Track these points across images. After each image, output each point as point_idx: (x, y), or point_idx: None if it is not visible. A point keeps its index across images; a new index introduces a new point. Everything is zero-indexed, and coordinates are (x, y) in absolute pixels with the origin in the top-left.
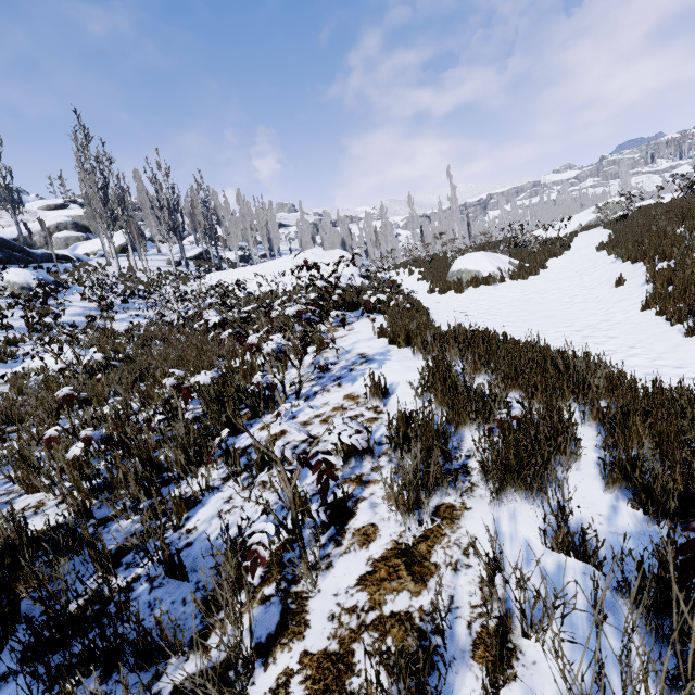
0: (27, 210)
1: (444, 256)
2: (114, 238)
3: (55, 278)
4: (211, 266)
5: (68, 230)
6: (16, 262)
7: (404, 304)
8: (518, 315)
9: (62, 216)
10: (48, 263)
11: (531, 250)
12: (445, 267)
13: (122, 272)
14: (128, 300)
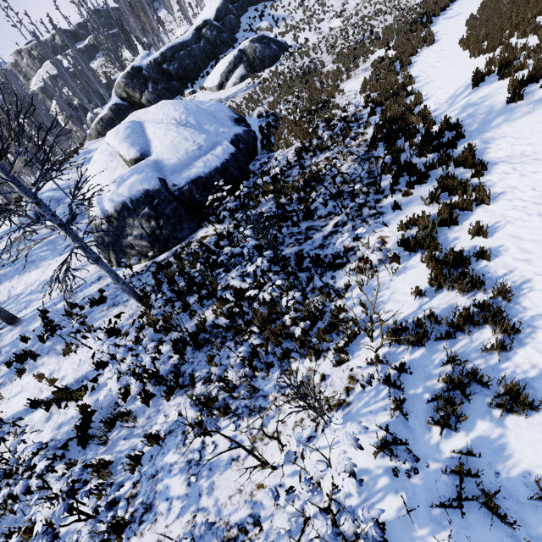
0: None
1: None
2: None
3: None
4: None
5: None
6: None
7: None
8: None
9: None
10: None
11: None
12: None
13: None
14: None
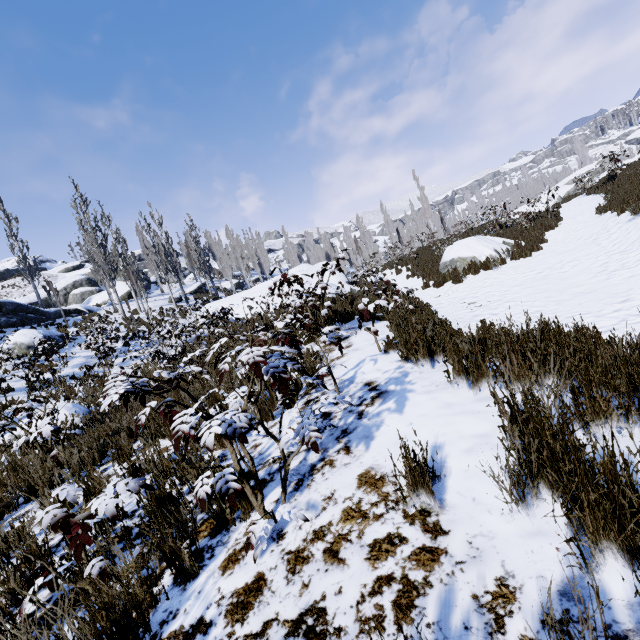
0: (50, 275)
1: (429, 250)
2: (122, 286)
3: (63, 332)
4: (209, 297)
5: (83, 286)
6: (30, 323)
7: (405, 306)
8: (544, 296)
9: (77, 275)
10: (60, 319)
11: (522, 227)
12: (434, 260)
13: (126, 316)
14: (130, 342)
